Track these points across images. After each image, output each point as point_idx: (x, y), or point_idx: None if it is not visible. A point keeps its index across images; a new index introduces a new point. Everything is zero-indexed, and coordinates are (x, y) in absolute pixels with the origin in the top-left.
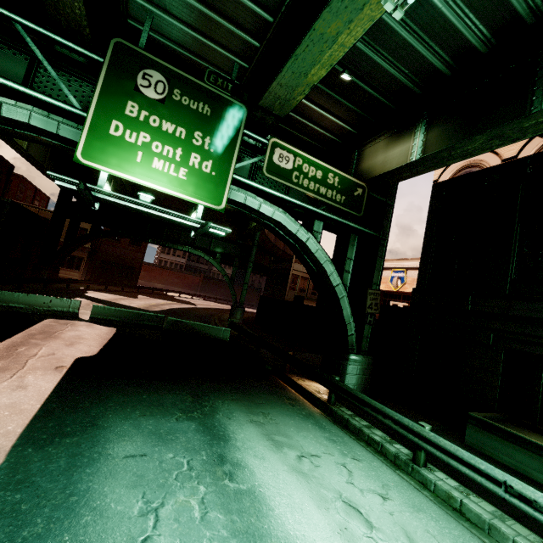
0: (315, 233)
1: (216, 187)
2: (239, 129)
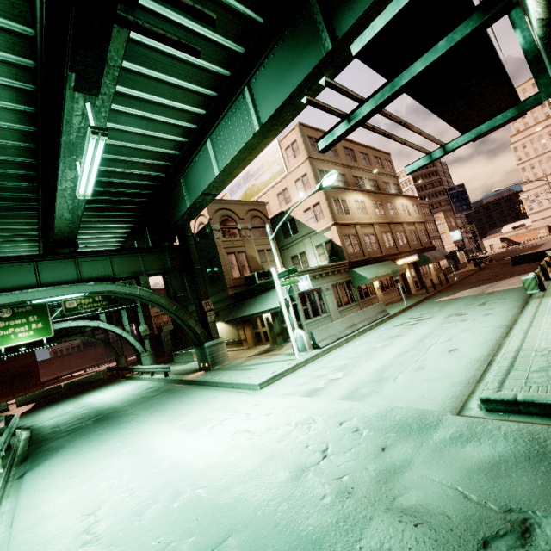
0: (103, 319)
1: (47, 329)
2: (47, 306)
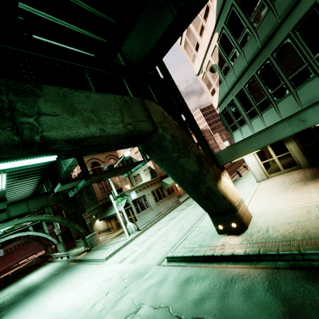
0: (31, 230)
1: None
2: None
